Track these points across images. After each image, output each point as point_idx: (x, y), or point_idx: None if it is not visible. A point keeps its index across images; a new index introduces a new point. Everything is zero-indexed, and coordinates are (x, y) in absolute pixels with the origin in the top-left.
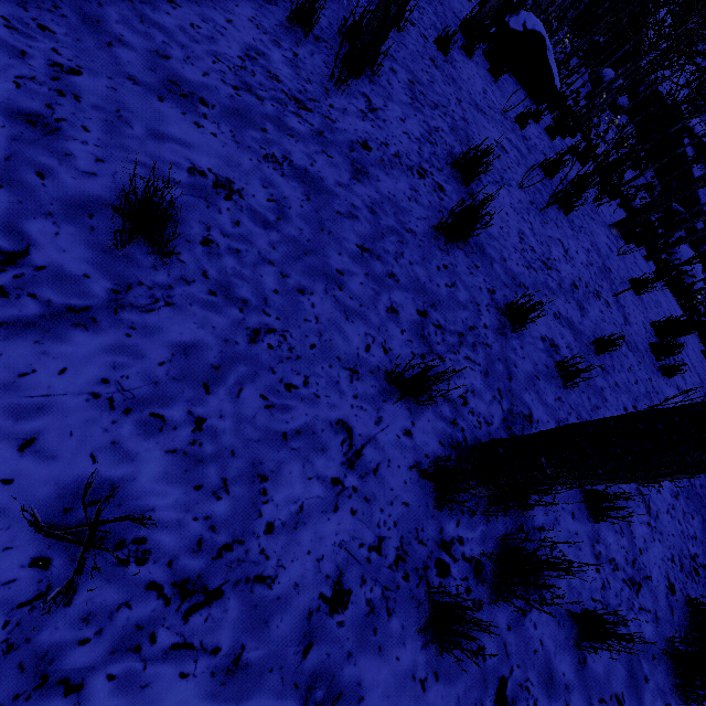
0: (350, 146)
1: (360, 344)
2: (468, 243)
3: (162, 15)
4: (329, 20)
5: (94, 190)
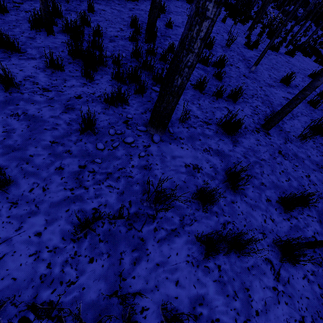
0: (129, 8)
1: (126, 24)
2: (160, 20)
3: None
4: None
5: (85, 9)
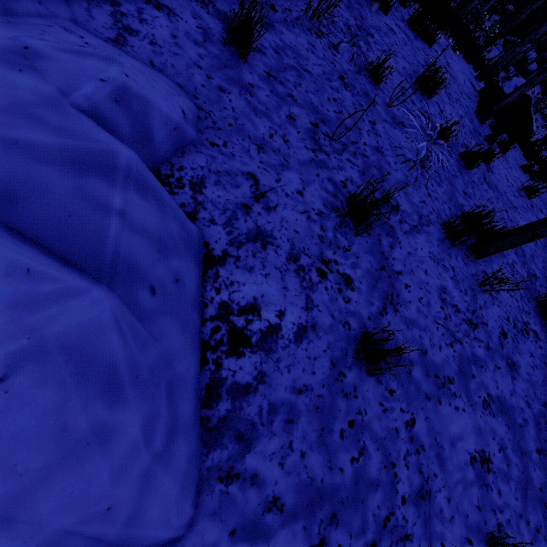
0: (500, 343)
1: None
2: None
3: (409, 307)
4: (448, 205)
5: (457, 532)
